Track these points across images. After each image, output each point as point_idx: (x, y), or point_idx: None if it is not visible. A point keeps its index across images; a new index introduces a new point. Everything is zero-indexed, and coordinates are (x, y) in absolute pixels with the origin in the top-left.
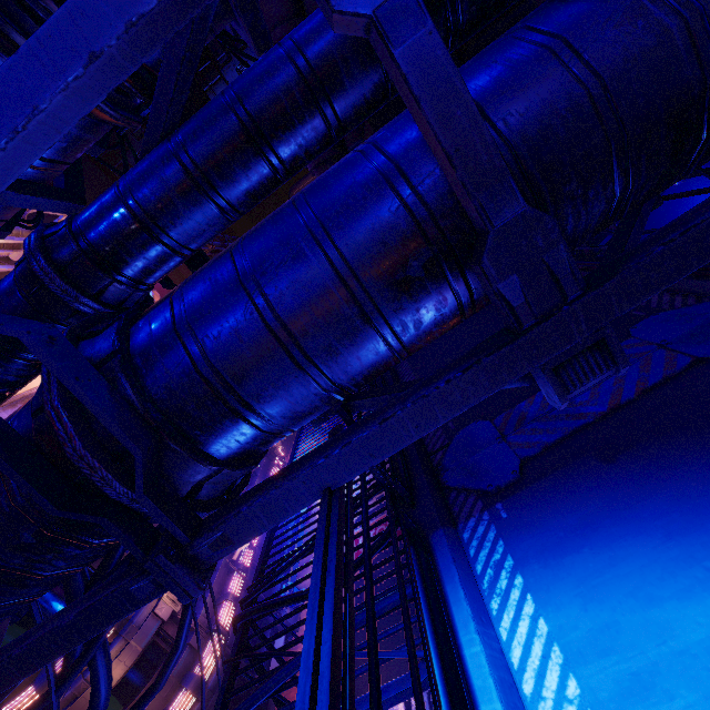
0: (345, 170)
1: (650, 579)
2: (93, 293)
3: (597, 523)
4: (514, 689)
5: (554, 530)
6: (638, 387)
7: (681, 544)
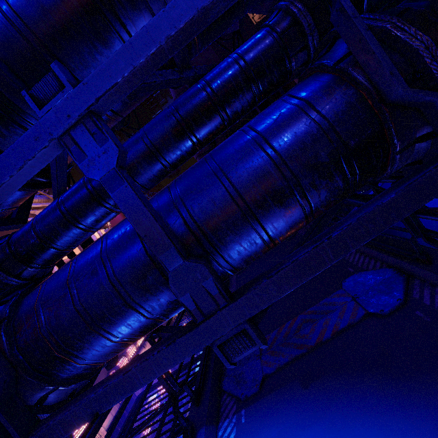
0: (125, 223)
1: None
2: (16, 274)
3: None
4: None
5: None
6: (334, 329)
7: None
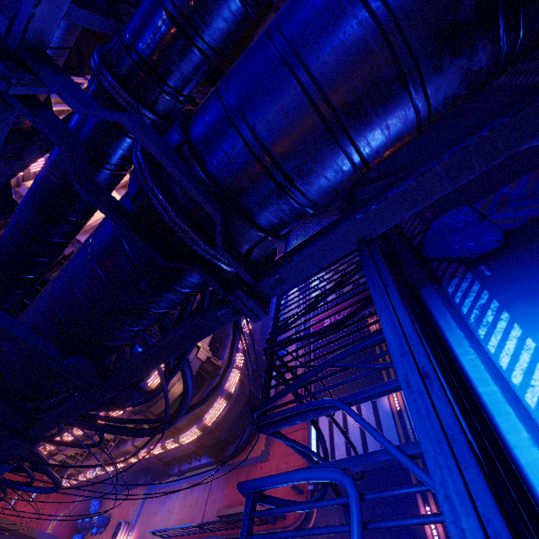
0: None
1: None
2: (149, 104)
3: None
4: (504, 380)
5: None
6: None
7: None
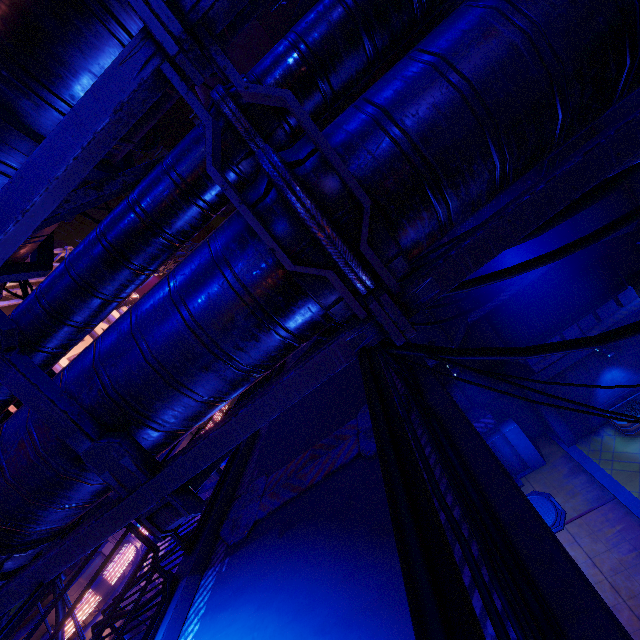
0: None
1: (233, 639)
2: None
3: (246, 588)
4: None
5: (230, 589)
6: (327, 471)
7: (258, 615)
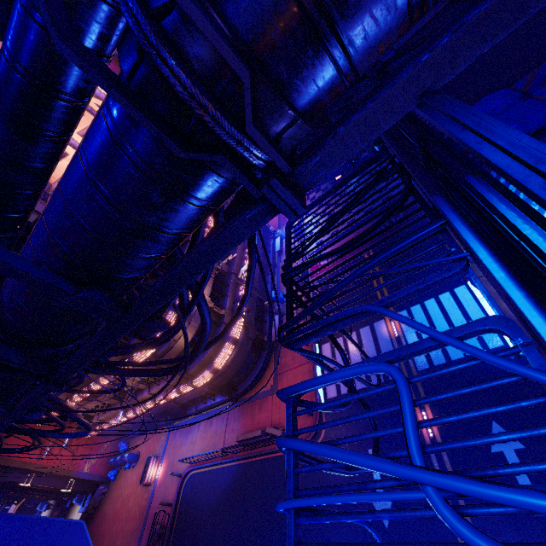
0: None
1: None
2: None
3: None
4: None
5: None
6: None
7: None
